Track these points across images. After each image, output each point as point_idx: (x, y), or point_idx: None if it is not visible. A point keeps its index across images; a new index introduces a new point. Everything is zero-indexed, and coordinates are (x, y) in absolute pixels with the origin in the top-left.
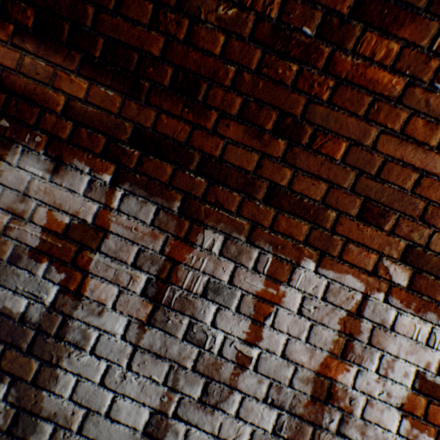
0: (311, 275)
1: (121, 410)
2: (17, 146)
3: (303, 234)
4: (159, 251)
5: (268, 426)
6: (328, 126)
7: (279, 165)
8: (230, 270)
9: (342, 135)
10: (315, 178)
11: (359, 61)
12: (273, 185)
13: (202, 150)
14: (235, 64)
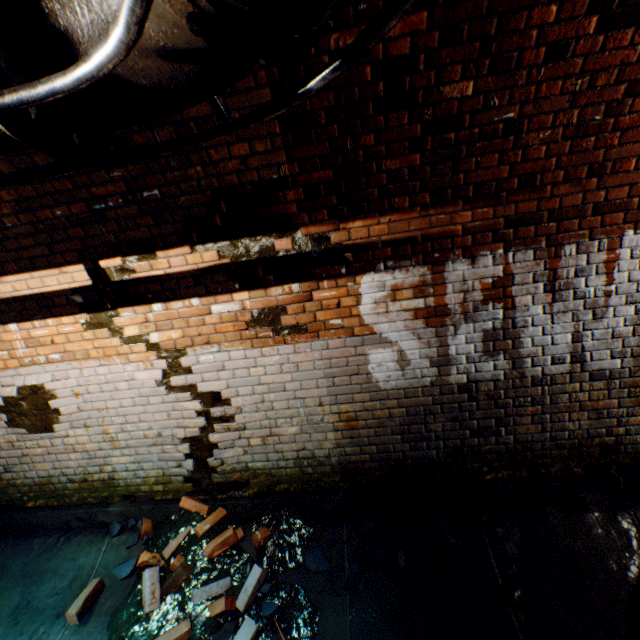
0: (632, 237)
1: (556, 340)
2: (447, 262)
3: (620, 220)
4: (543, 269)
5: (631, 313)
6: (621, 156)
7: (595, 192)
8: (584, 258)
9: (631, 156)
10: (619, 187)
11: (633, 116)
12: (594, 204)
13: (547, 210)
14: (554, 157)
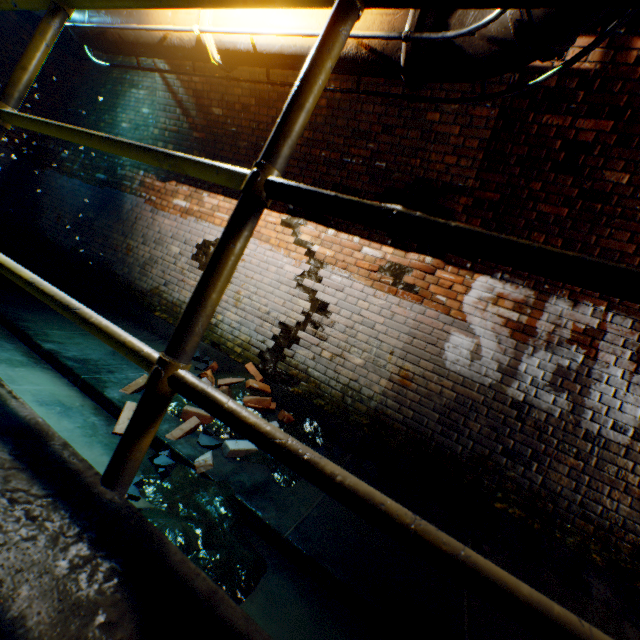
0: None
1: (625, 408)
2: (552, 296)
3: None
4: (635, 340)
5: None
6: None
7: None
8: None
9: None
10: None
11: None
12: None
13: None
14: None
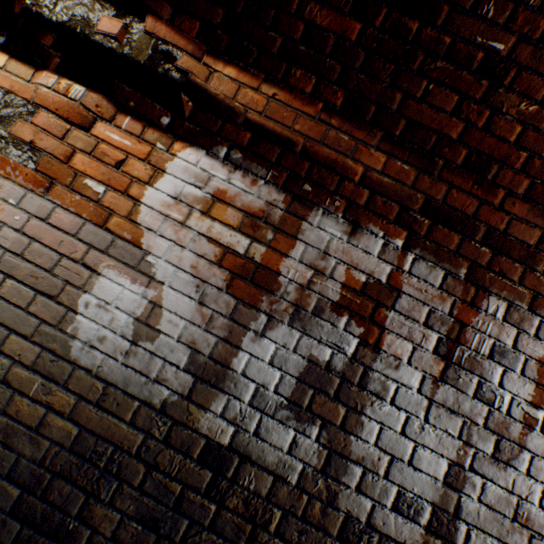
0: None
1: (421, 459)
2: (317, 208)
3: None
4: (447, 313)
5: None
6: None
7: None
8: (513, 335)
9: None
10: None
11: None
12: None
13: (487, 223)
14: (526, 151)
